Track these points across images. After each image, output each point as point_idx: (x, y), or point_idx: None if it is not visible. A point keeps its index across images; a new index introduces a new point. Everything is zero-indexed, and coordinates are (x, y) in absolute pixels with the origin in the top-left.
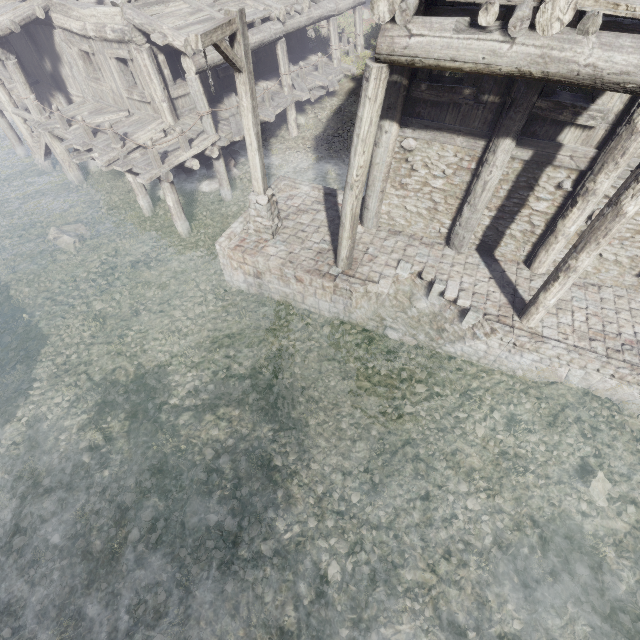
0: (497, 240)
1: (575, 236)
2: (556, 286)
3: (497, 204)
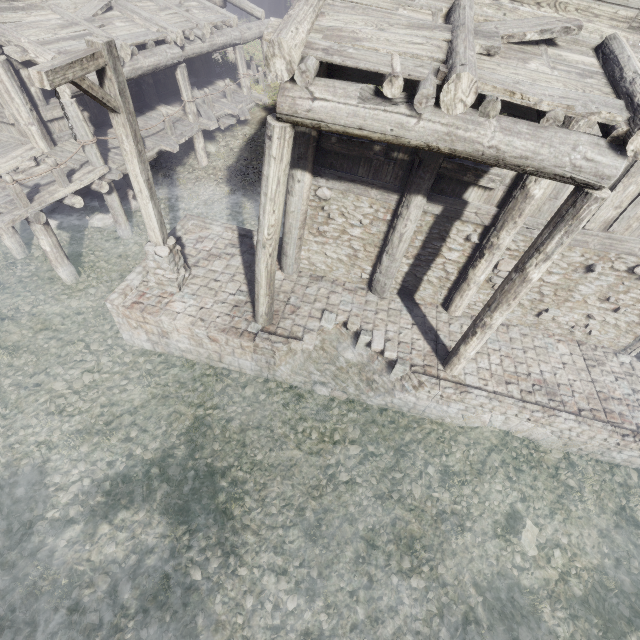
0: (416, 285)
1: (484, 282)
2: (475, 340)
3: (414, 253)
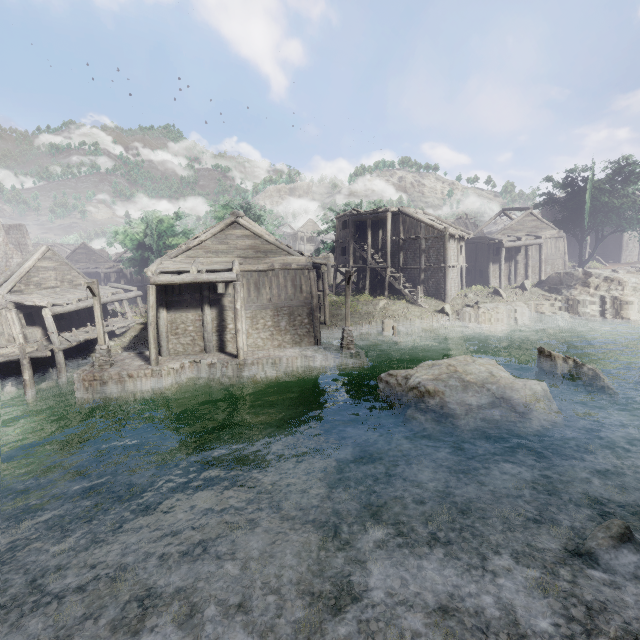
0: (224, 344)
1: (249, 333)
2: (238, 338)
3: (216, 329)
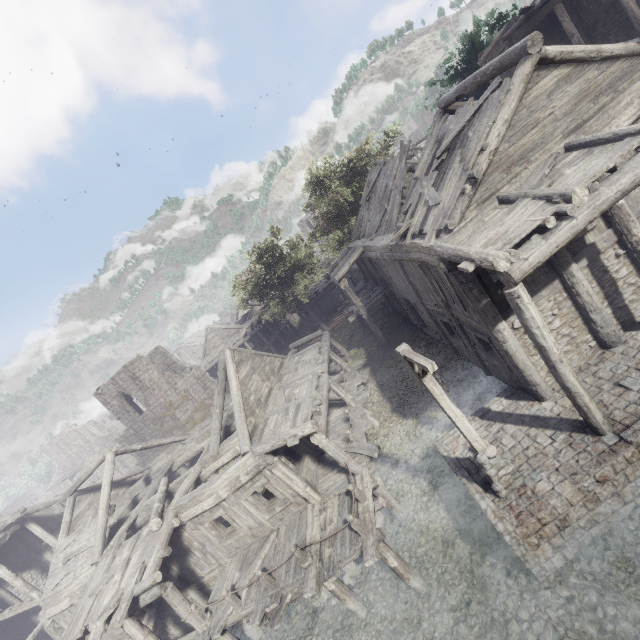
0: (627, 313)
1: None
2: None
3: (601, 296)
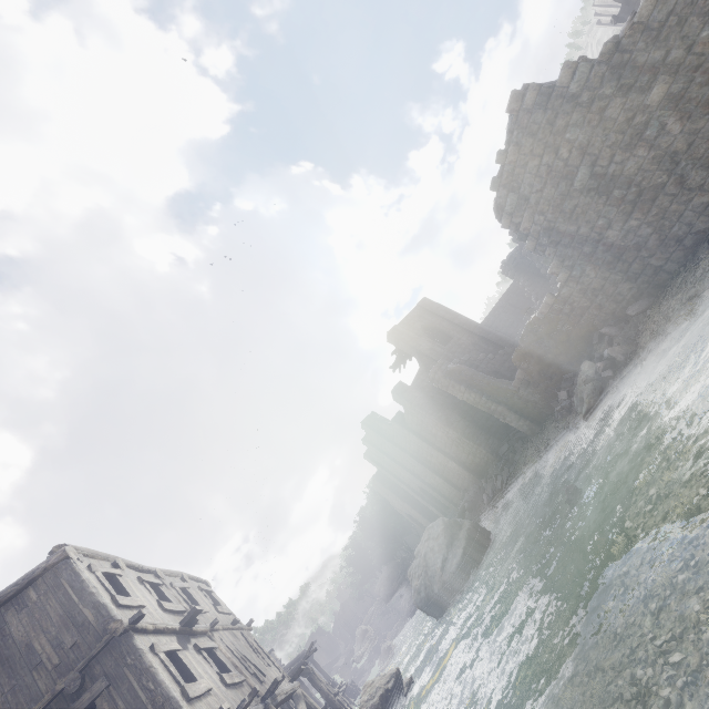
0: None
1: None
2: None
3: None
